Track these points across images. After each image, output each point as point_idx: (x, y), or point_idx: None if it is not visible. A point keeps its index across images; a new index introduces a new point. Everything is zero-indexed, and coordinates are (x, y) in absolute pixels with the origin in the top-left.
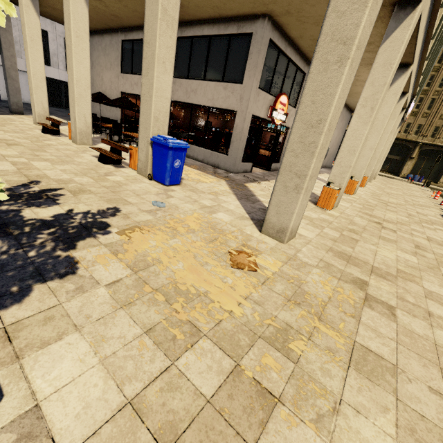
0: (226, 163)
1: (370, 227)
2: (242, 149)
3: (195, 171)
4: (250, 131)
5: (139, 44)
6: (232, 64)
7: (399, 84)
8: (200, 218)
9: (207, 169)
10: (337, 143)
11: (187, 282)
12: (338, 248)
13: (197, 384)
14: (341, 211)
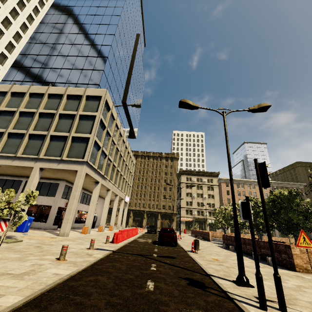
0: (45, 226)
1: (96, 235)
2: (53, 219)
3: (30, 230)
4: (59, 213)
5: (3, 180)
6: (51, 191)
7: (108, 194)
8: (40, 235)
9: (35, 229)
10: None
11: (41, 239)
12: (80, 237)
13: (47, 241)
14: (90, 234)
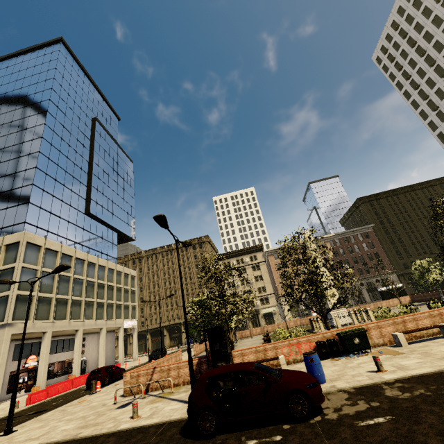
0: None
1: None
2: (6, 388)
3: None
4: (50, 366)
5: None
6: None
7: (78, 335)
8: None
9: None
10: (110, 350)
11: None
12: None
13: None
14: None
